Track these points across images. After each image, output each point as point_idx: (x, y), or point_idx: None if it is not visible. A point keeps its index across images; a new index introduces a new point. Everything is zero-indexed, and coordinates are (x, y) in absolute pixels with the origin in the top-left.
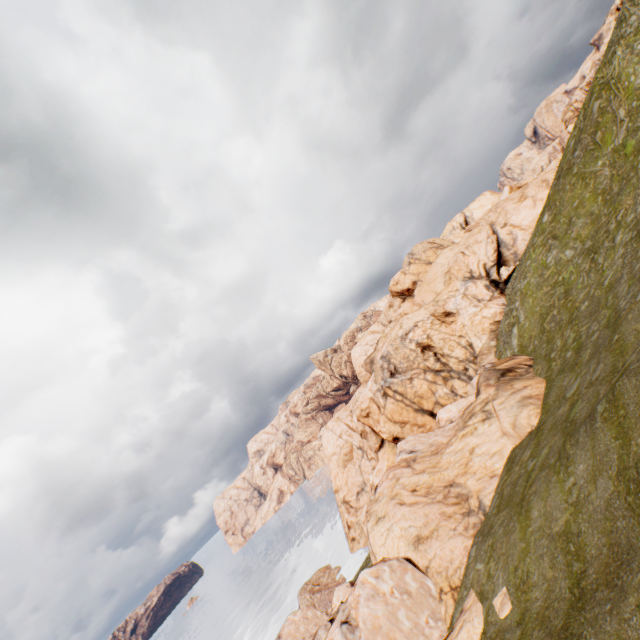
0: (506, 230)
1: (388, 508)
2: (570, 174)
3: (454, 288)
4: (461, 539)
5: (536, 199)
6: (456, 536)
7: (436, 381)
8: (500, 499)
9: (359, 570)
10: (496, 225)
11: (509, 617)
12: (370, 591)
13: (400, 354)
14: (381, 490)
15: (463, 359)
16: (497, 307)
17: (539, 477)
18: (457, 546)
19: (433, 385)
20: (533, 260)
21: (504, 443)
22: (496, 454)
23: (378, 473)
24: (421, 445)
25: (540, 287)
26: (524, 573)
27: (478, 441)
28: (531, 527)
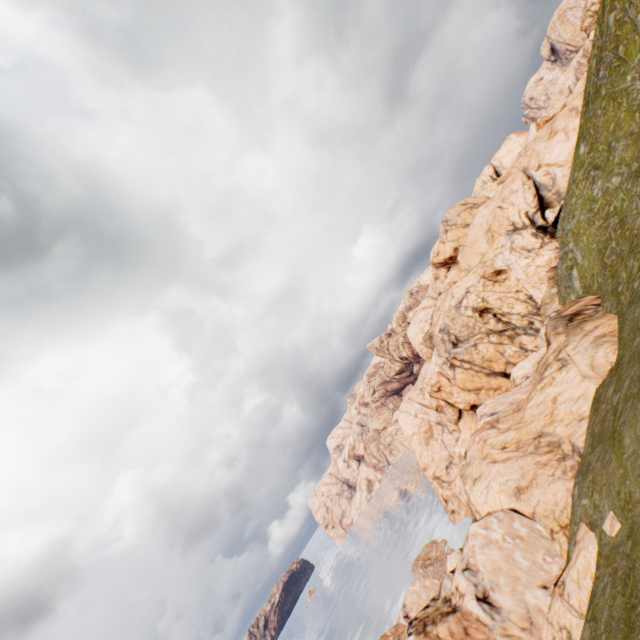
0: (541, 172)
1: (482, 468)
2: (598, 98)
3: (499, 245)
4: (561, 482)
5: (567, 131)
6: (555, 481)
7: (502, 342)
8: (592, 438)
9: None
10: (529, 169)
11: (620, 535)
12: (482, 540)
13: (458, 323)
14: (471, 454)
15: (525, 314)
16: (550, 253)
17: (624, 408)
18: (558, 489)
19: (499, 346)
20: (578, 197)
21: (586, 386)
22: (580, 398)
23: (463, 443)
24: (501, 406)
25: (591, 223)
26: (626, 494)
27: (558, 390)
28: (625, 453)
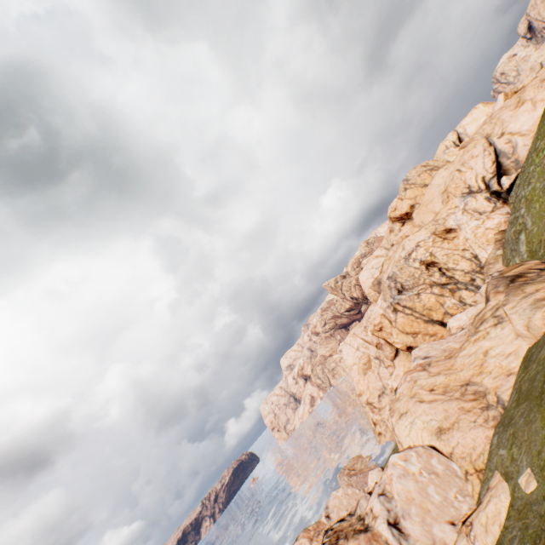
0: (504, 139)
1: (409, 405)
2: None
3: (453, 205)
4: (482, 430)
5: (535, 101)
6: (476, 427)
7: (443, 294)
8: (518, 394)
9: (388, 458)
10: (492, 136)
11: (535, 493)
12: (400, 471)
13: (405, 273)
14: (400, 391)
15: (469, 271)
16: (500, 217)
17: None
18: (478, 436)
19: (440, 298)
20: (537, 165)
21: (519, 344)
22: (511, 354)
23: (396, 378)
24: (434, 351)
25: None
26: None
27: (491, 344)
28: None
